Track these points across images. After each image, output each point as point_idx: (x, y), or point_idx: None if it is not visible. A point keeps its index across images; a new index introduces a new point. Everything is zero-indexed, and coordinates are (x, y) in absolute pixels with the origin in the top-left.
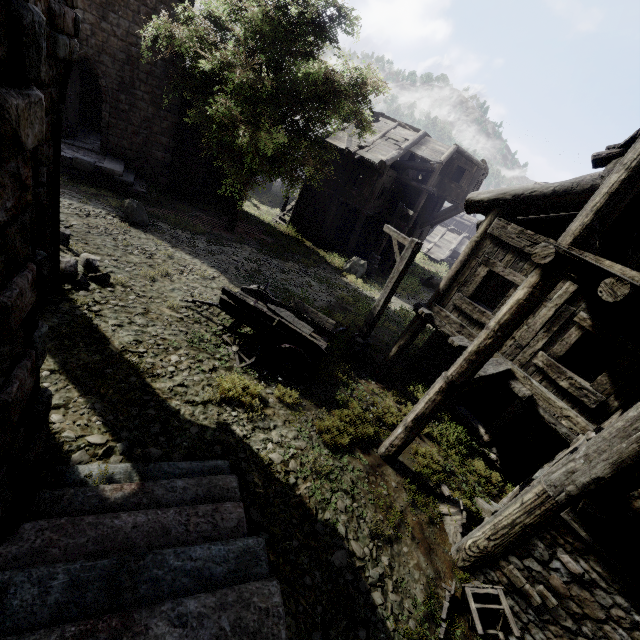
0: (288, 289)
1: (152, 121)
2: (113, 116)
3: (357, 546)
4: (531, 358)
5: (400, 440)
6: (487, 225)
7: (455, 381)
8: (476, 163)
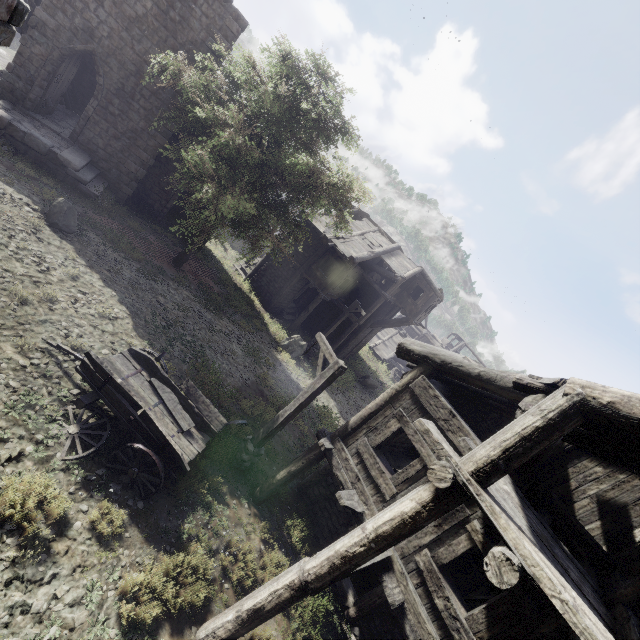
0: (204, 353)
1: (139, 134)
2: (98, 113)
3: None
4: (415, 551)
5: (226, 631)
6: (411, 378)
7: (309, 583)
8: (434, 289)
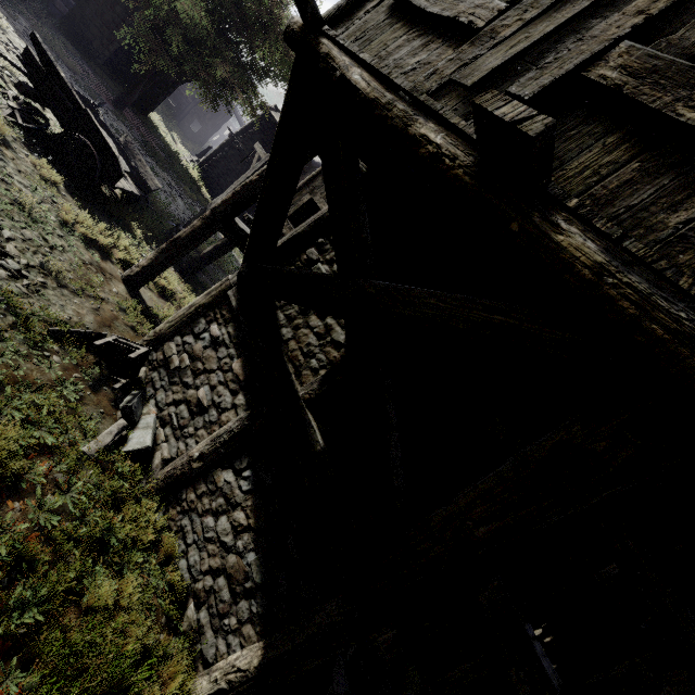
0: None
1: None
2: None
3: (15, 250)
4: None
5: (148, 260)
6: None
7: (217, 208)
8: None
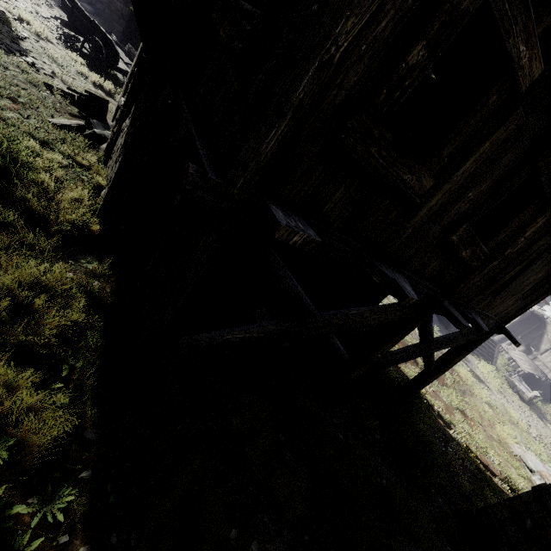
0: None
1: None
2: None
3: (35, 61)
4: None
5: None
6: None
7: None
8: None
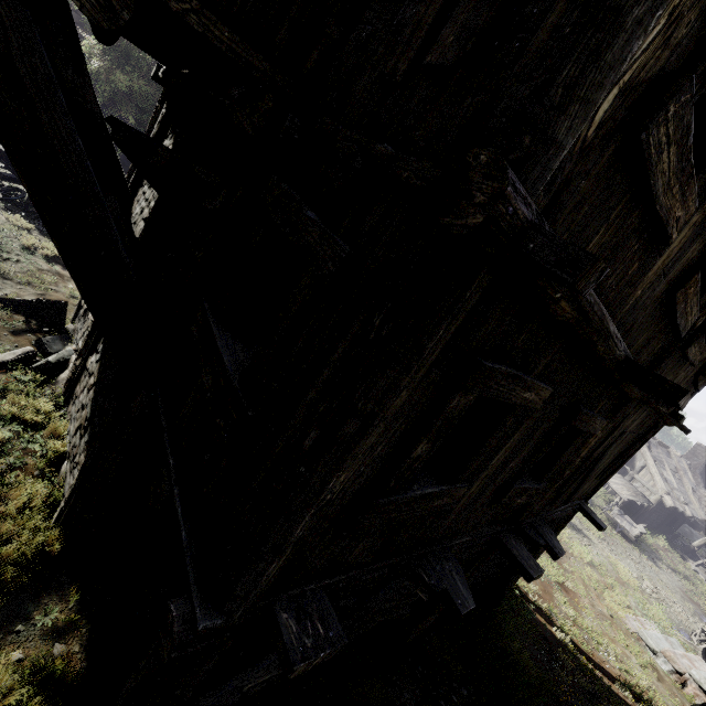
0: None
1: None
2: None
3: None
4: None
5: None
6: None
7: None
8: None
